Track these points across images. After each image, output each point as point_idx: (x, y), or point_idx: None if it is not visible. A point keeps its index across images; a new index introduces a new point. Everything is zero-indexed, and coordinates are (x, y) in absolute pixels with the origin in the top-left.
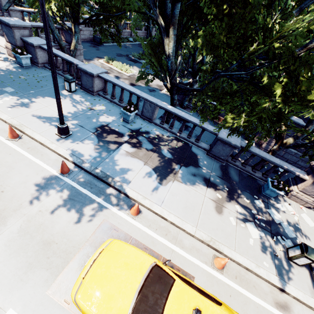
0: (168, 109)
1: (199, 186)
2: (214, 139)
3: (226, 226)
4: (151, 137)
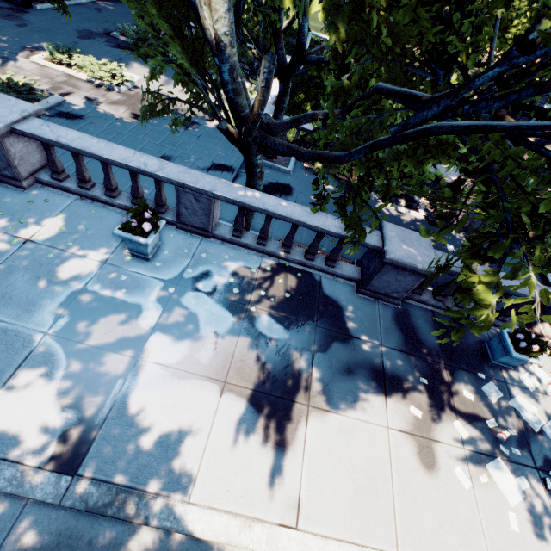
0: (246, 203)
1: (368, 403)
2: (368, 249)
3: (456, 502)
4: (219, 285)
